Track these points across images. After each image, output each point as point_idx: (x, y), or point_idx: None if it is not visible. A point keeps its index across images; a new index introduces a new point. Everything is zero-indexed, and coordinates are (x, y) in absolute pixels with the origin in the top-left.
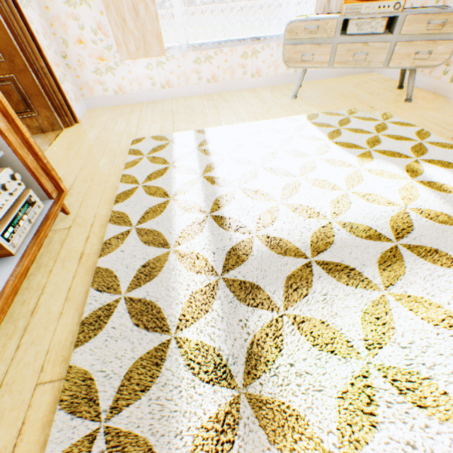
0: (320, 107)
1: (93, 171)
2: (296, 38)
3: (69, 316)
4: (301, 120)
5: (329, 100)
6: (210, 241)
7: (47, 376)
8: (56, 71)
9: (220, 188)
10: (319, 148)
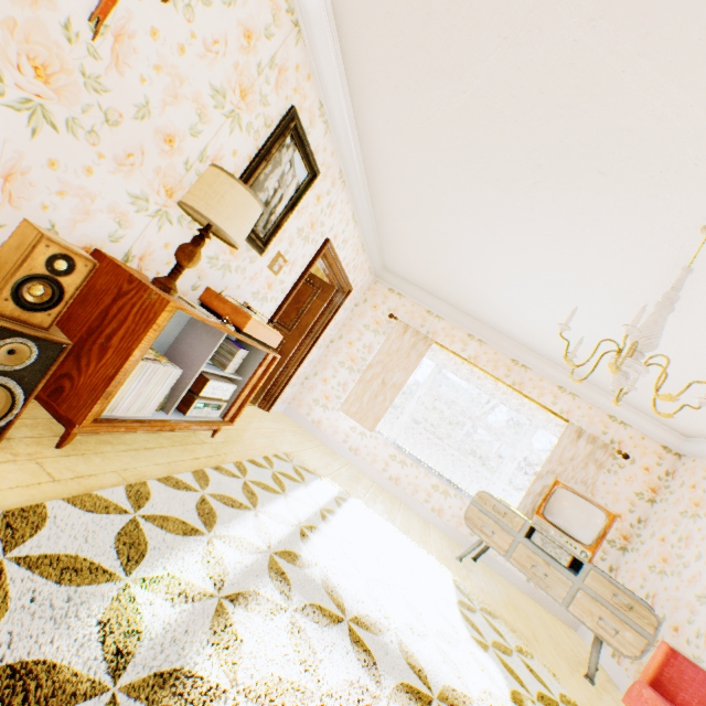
0: (477, 587)
1: (250, 437)
2: (484, 506)
3: (162, 469)
4: (446, 573)
5: (494, 593)
6: (285, 535)
7: (125, 474)
8: (294, 378)
9: (325, 527)
10: (440, 598)
